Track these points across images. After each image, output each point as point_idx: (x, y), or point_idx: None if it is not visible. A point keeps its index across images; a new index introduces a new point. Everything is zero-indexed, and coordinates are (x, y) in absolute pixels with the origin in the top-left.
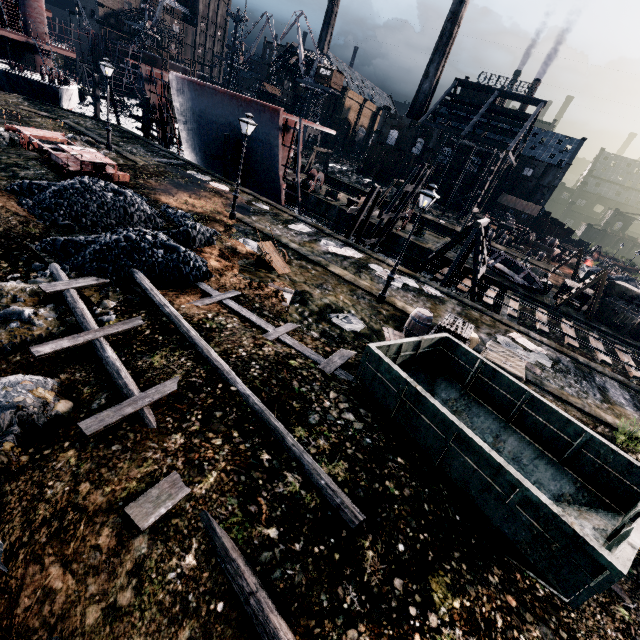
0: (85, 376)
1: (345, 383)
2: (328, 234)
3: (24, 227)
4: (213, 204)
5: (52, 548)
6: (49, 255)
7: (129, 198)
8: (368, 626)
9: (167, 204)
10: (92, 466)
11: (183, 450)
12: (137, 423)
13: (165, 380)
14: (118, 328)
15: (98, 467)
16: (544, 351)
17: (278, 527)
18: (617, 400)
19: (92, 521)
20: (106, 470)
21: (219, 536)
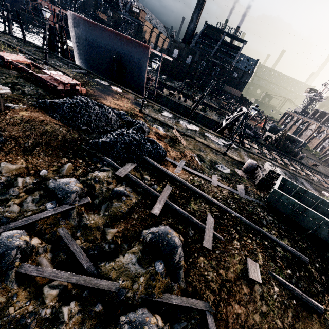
0: (173, 220)
1: (253, 202)
2: (179, 117)
3: (70, 134)
4: (126, 103)
5: (231, 299)
6: (96, 151)
7: (106, 109)
8: (327, 294)
9: (109, 106)
10: (216, 262)
11: (242, 247)
12: (216, 239)
13: (206, 216)
14: (167, 192)
15: (219, 262)
16: (280, 169)
17: (289, 269)
18: (308, 187)
19: (236, 284)
20: (223, 262)
21: (278, 278)
